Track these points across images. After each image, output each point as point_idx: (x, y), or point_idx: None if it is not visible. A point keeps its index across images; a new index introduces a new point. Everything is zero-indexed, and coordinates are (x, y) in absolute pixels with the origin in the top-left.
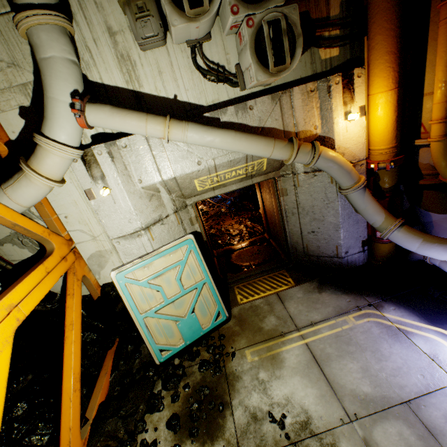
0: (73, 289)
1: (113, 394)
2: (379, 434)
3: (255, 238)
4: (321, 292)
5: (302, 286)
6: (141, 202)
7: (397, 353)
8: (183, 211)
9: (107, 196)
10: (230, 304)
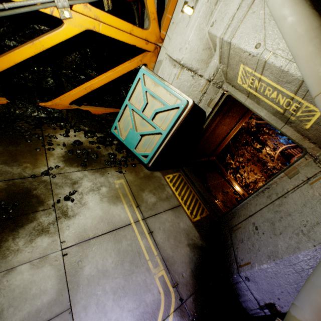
0: (134, 60)
1: (96, 117)
2: (48, 271)
3: (241, 189)
4: (188, 246)
5: (193, 228)
6: (198, 43)
7: (122, 317)
8: (213, 88)
9: (188, 17)
10: (163, 170)
